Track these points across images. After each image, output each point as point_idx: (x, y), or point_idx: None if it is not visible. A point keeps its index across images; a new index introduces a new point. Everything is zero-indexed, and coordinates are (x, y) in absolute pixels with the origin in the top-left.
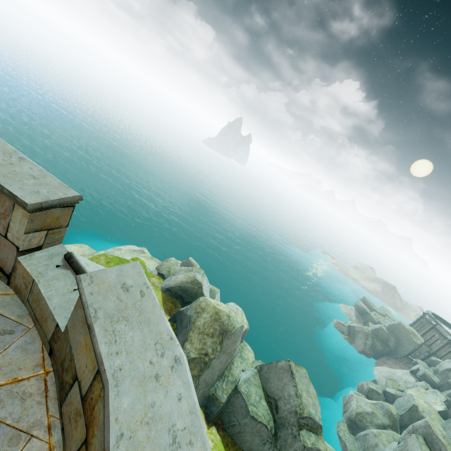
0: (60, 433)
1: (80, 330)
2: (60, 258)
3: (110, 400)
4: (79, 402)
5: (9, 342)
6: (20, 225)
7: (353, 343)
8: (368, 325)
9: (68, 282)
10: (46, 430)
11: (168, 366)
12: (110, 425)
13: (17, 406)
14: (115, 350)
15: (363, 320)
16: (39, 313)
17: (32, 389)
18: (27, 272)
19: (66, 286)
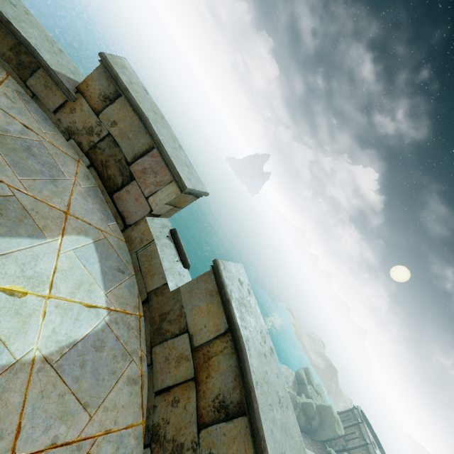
0: (146, 366)
1: (202, 298)
2: (168, 230)
3: (248, 357)
4: (187, 349)
5: (122, 279)
6: (166, 196)
7: None
8: (300, 396)
9: (172, 252)
10: (139, 359)
11: (269, 352)
12: (251, 373)
13: (125, 332)
14: (244, 325)
15: (298, 389)
16: (147, 267)
17: (133, 324)
18: (149, 231)
19: (171, 255)
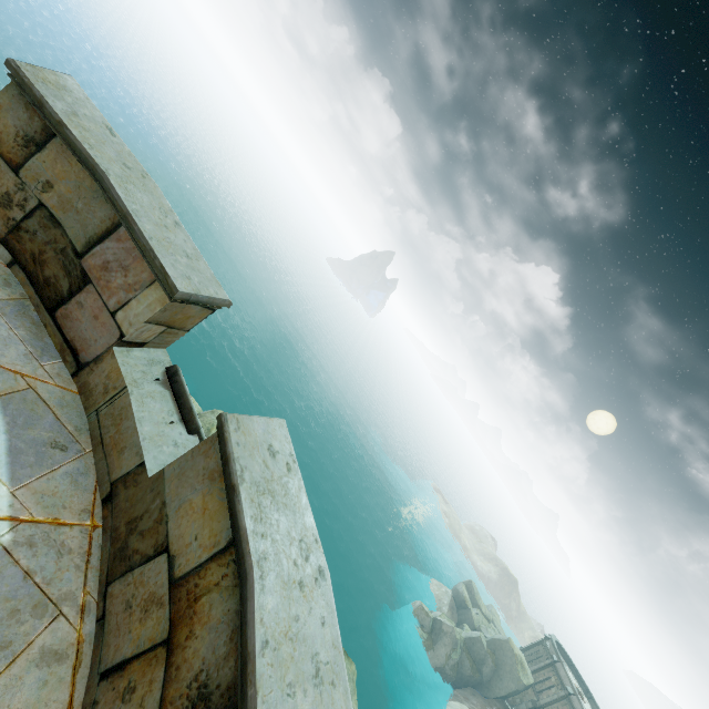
0: (95, 623)
1: (196, 485)
2: (161, 369)
3: (255, 593)
4: (163, 584)
5: (59, 461)
6: (146, 308)
7: (432, 649)
8: (462, 627)
9: (165, 407)
10: (78, 611)
11: (312, 576)
12: (256, 625)
13: (51, 561)
14: (261, 531)
15: (458, 617)
16: (113, 437)
17: (73, 543)
18: (119, 372)
19: (162, 412)
